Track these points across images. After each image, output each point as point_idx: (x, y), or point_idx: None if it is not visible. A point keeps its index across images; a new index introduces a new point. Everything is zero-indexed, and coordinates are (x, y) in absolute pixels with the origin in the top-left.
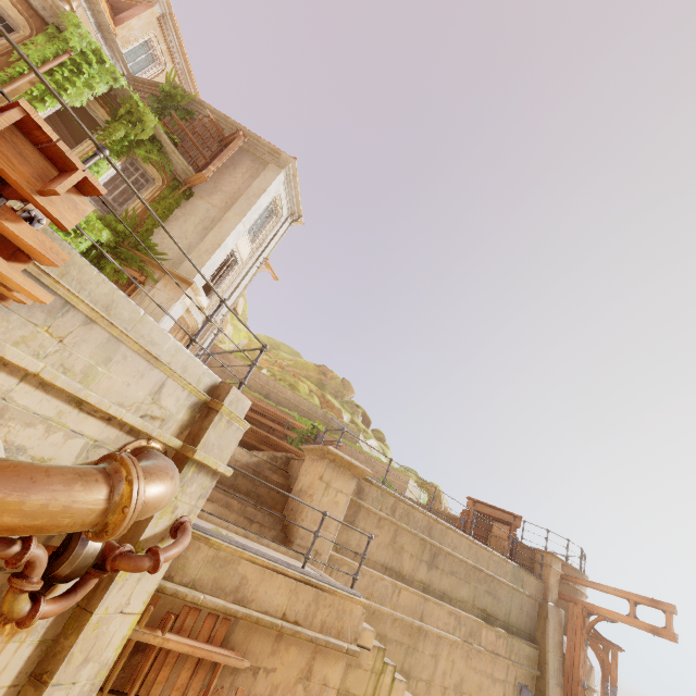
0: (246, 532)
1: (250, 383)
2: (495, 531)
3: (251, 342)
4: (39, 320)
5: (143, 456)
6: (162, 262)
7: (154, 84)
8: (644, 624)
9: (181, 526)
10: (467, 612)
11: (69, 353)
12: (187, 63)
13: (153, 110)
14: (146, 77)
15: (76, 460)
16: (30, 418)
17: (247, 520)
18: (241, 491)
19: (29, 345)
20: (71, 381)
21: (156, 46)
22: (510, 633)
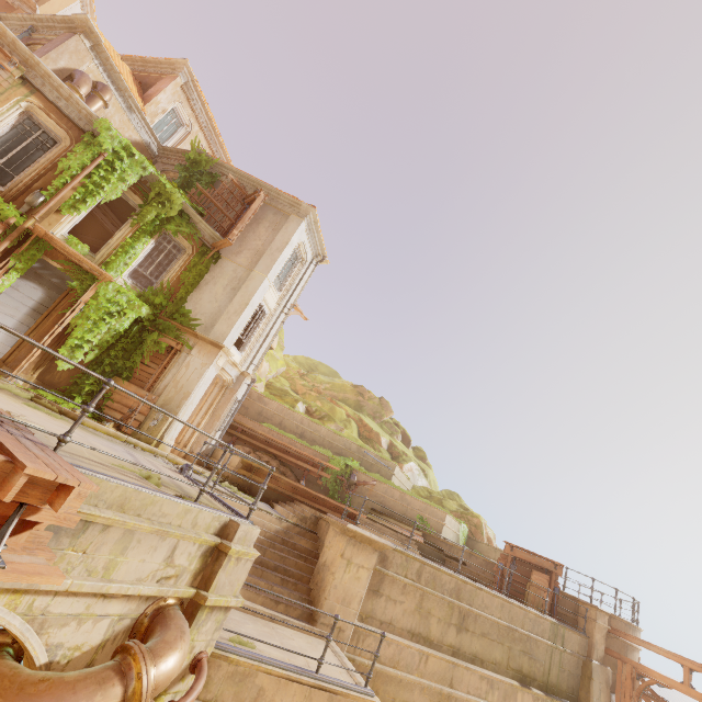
0: (272, 616)
1: (285, 423)
2: (534, 580)
3: (289, 367)
4: (66, 544)
5: (159, 619)
6: (196, 328)
7: (182, 151)
8: (700, 695)
9: (198, 664)
10: (500, 674)
11: (91, 559)
12: (211, 121)
13: (182, 179)
14: (175, 142)
15: (105, 636)
16: (65, 619)
17: (273, 601)
18: (270, 566)
19: (59, 566)
20: (94, 583)
21: (181, 111)
22: (550, 694)
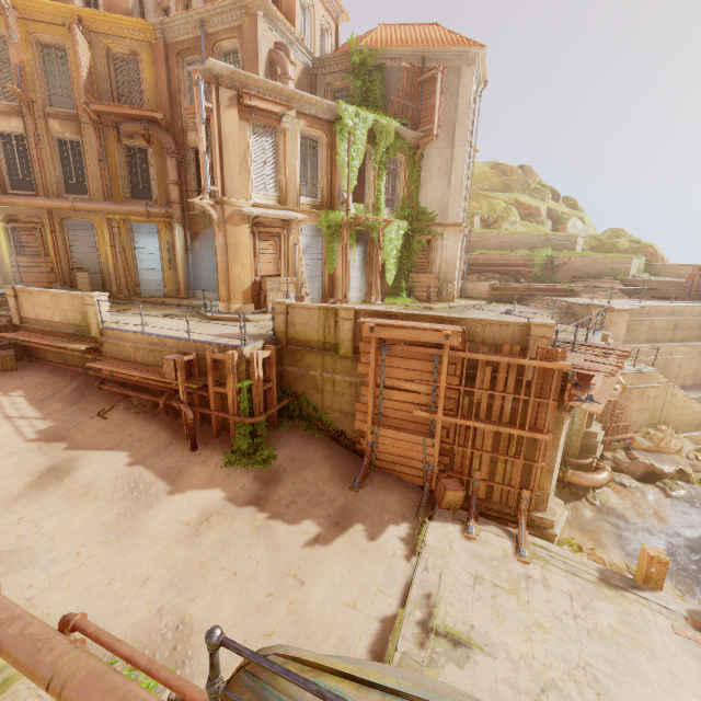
0: None
1: (487, 244)
2: None
3: None
4: None
5: None
6: (435, 218)
7: (339, 55)
8: None
9: None
10: (698, 342)
11: None
12: None
13: (358, 89)
14: (311, 37)
15: None
16: None
17: None
18: None
19: None
20: None
21: None
22: None
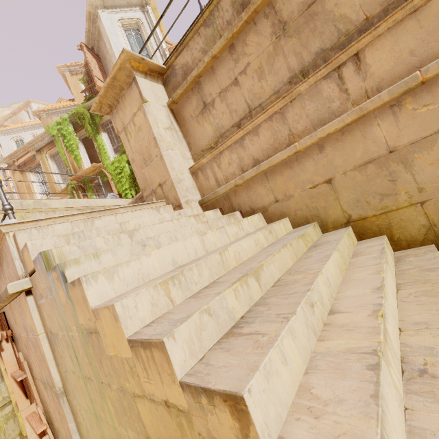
0: None
1: None
2: None
3: None
4: None
5: None
6: None
7: None
8: None
9: None
10: None
11: None
12: None
13: None
14: None
15: None
16: None
17: None
18: None
19: None
20: None
21: None
22: None
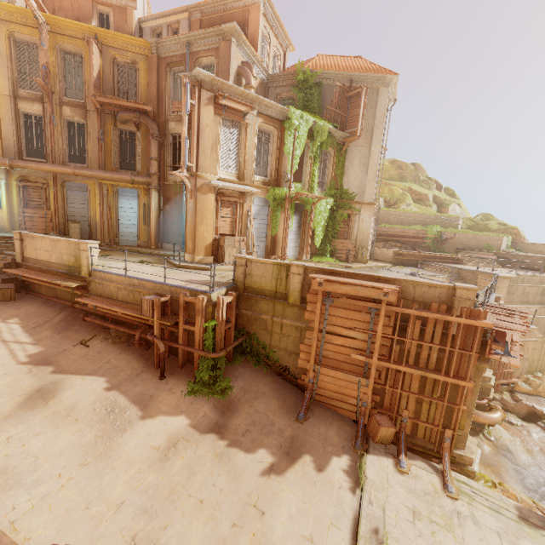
0: None
1: (390, 220)
2: None
3: None
4: None
5: None
6: (354, 198)
7: (287, 74)
8: None
9: None
10: None
11: None
12: (279, 21)
13: (301, 99)
14: (266, 60)
15: None
16: None
17: None
18: None
19: None
20: None
21: (263, 30)
22: None
